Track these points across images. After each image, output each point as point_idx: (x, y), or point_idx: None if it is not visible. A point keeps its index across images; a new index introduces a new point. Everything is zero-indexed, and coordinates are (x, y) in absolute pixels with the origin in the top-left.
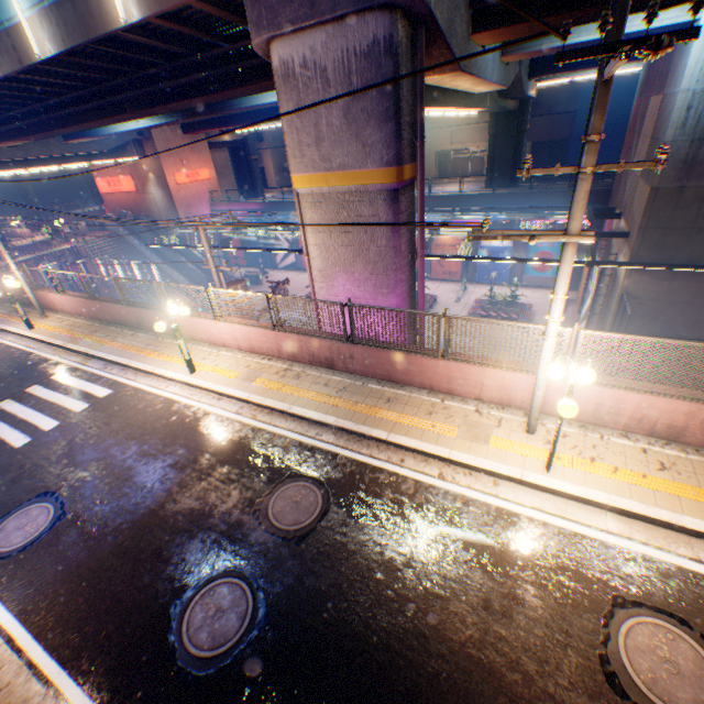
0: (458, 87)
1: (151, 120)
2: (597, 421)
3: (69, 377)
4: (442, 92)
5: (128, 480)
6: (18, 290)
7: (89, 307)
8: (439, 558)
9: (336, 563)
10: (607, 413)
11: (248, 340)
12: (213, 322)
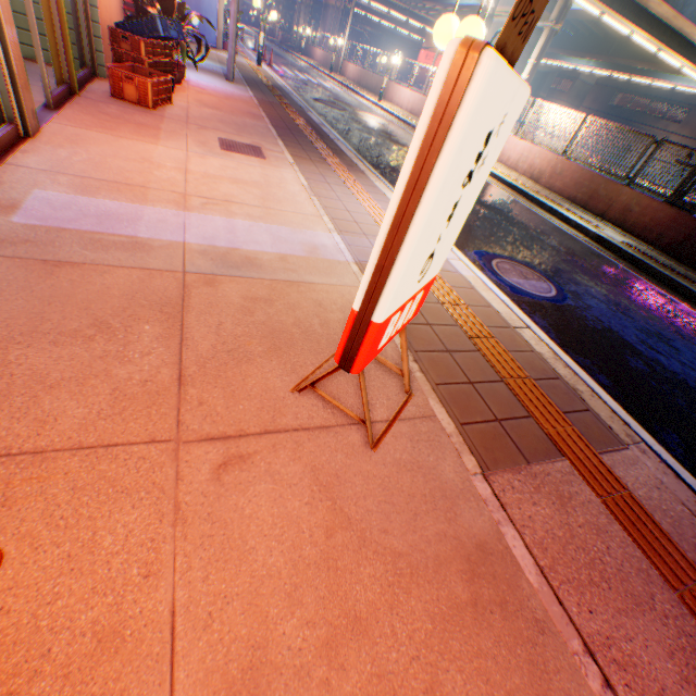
0: (665, 20)
1: (478, 1)
2: (515, 169)
3: (331, 85)
4: (648, 18)
5: (329, 95)
6: (336, 61)
7: (360, 76)
8: (402, 137)
9: (371, 122)
10: (522, 162)
11: (412, 104)
12: (405, 90)
